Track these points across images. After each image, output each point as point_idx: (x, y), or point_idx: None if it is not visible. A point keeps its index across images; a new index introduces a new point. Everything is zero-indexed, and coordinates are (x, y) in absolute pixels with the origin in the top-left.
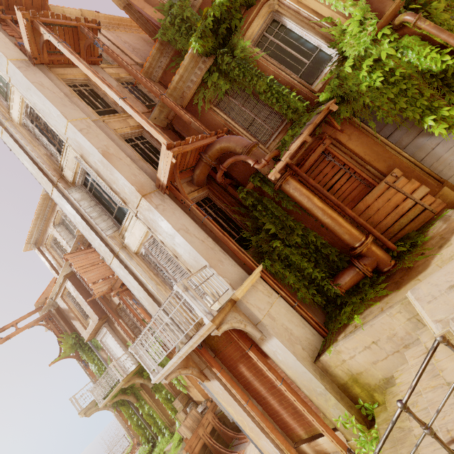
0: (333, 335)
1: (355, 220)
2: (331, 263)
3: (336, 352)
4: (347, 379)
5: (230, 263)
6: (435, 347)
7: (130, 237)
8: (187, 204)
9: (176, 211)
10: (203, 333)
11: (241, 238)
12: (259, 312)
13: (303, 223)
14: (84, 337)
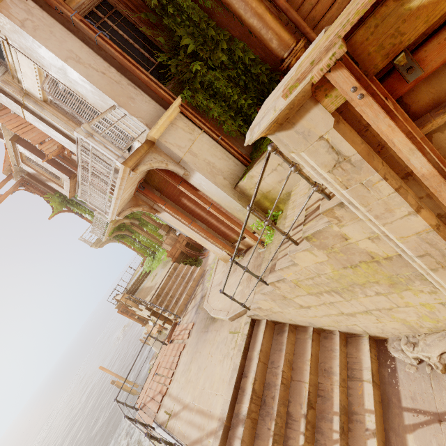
0: (252, 163)
1: (287, 15)
2: (262, 86)
3: (250, 178)
4: (259, 197)
5: (144, 99)
6: (267, 157)
7: (25, 80)
8: (66, 15)
9: (55, 30)
10: (122, 176)
11: (162, 65)
12: (179, 150)
13: (230, 31)
14: (66, 195)
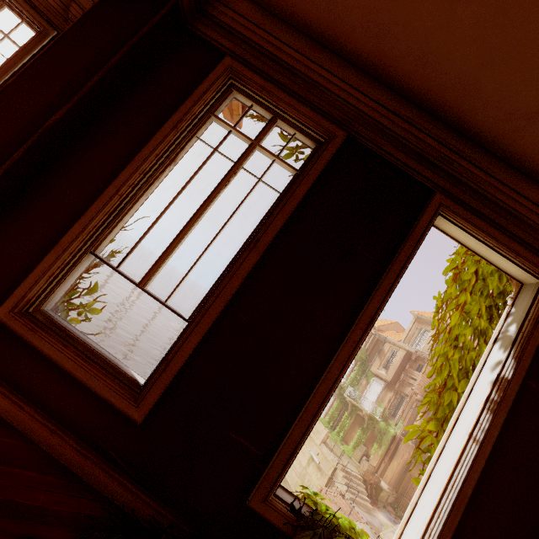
0: None
1: None
2: None
3: None
4: None
5: None
6: None
7: None
8: None
9: None
10: None
11: None
12: None
13: None
14: (372, 368)
